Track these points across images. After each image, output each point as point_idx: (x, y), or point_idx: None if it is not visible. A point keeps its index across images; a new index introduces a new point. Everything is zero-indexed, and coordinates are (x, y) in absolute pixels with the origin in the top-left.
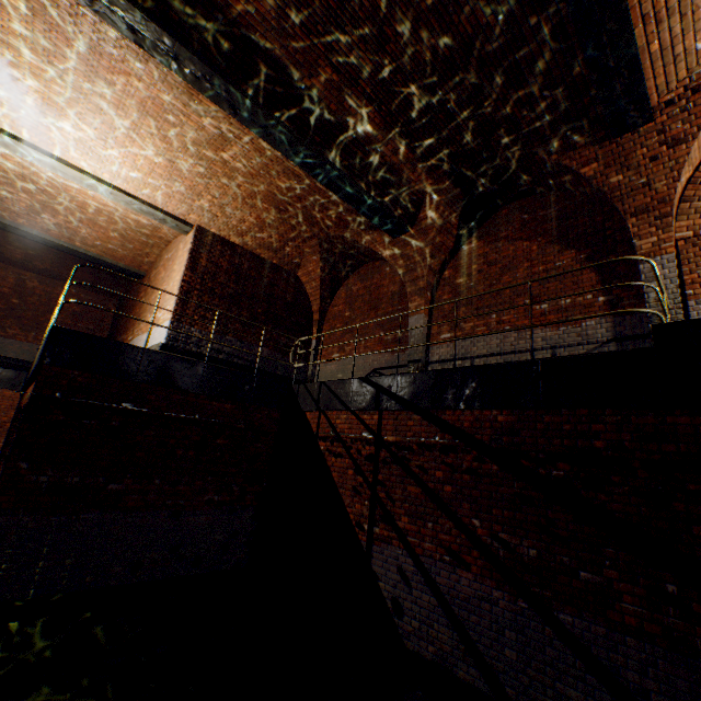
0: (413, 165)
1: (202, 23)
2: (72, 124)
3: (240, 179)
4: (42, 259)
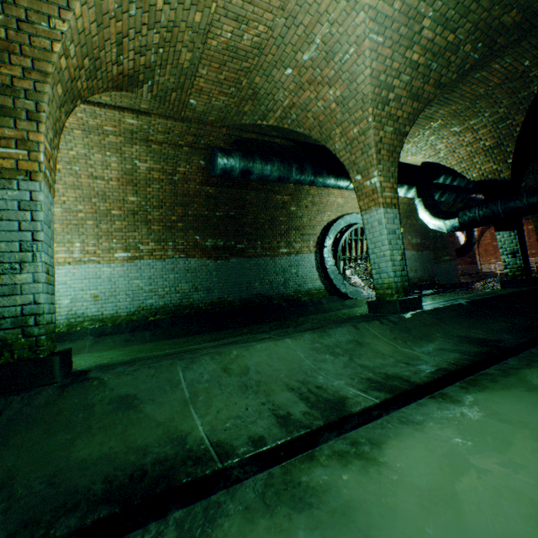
0: None
1: None
2: None
3: None
4: None
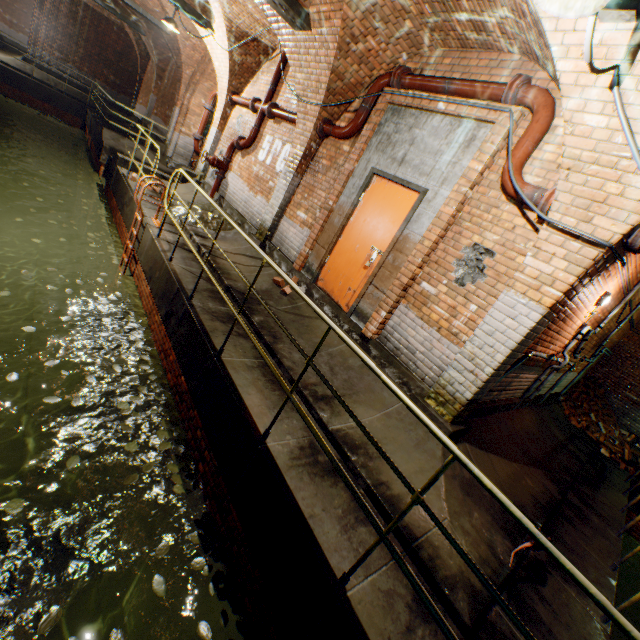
0: None
1: None
2: None
3: None
4: None
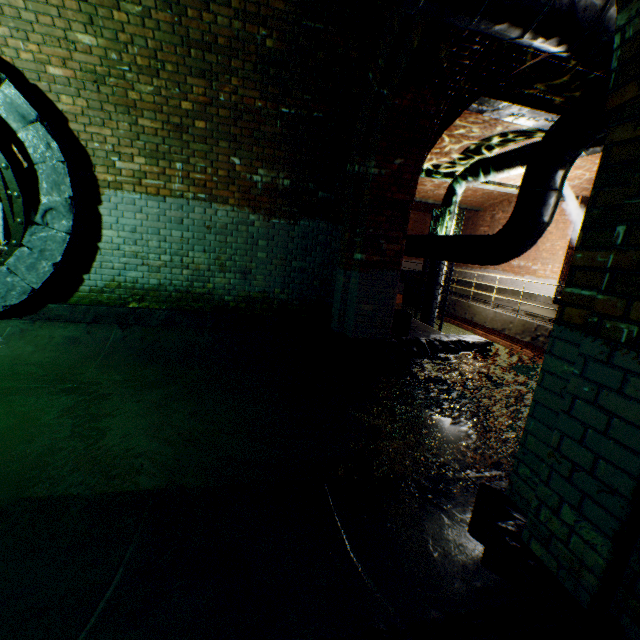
0: None
1: None
2: None
3: None
4: None
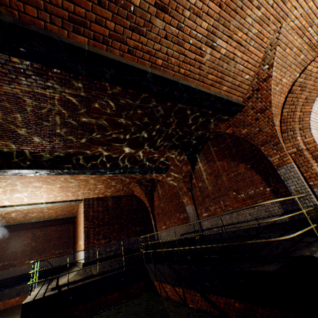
0: (153, 152)
1: (39, 159)
2: (19, 193)
3: (89, 180)
4: (38, 223)
